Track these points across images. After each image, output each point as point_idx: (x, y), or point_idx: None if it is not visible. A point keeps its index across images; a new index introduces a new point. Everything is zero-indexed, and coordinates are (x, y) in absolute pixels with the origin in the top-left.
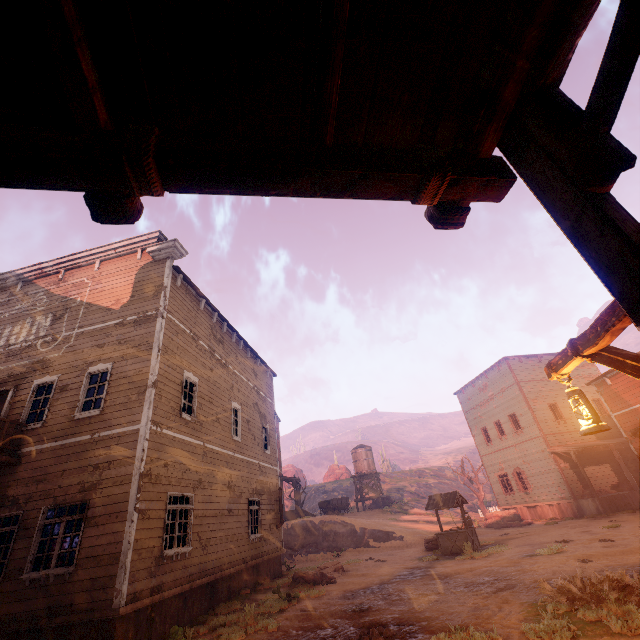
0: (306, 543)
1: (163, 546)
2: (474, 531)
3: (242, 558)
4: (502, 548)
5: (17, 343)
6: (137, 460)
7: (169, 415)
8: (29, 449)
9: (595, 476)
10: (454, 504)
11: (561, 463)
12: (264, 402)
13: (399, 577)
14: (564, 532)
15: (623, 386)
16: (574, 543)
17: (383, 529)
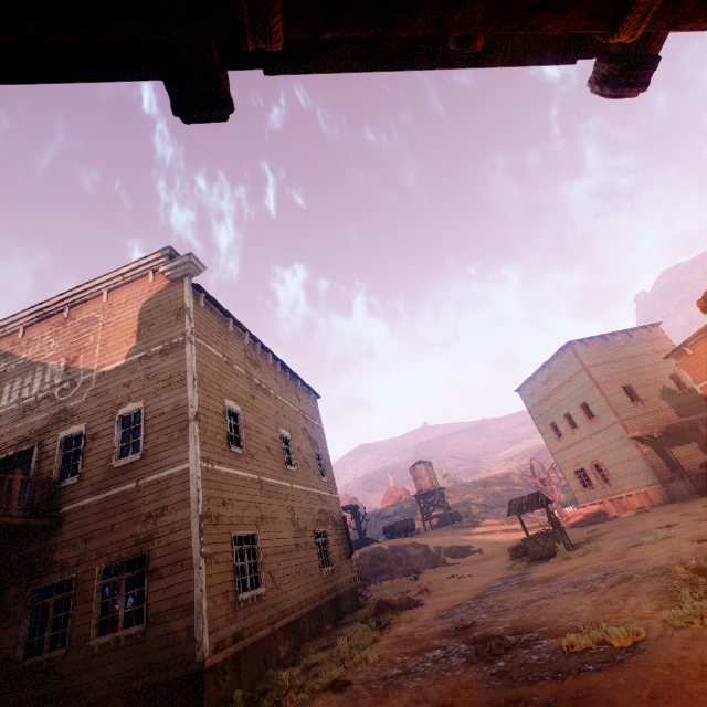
0: (378, 571)
1: (237, 590)
2: (563, 531)
3: (318, 593)
4: (599, 543)
5: (31, 395)
6: (193, 502)
7: (218, 450)
8: (69, 508)
9: (682, 456)
10: (539, 505)
11: (644, 448)
12: (312, 427)
13: (493, 589)
14: (661, 518)
15: (706, 353)
16: (679, 526)
17: (459, 545)
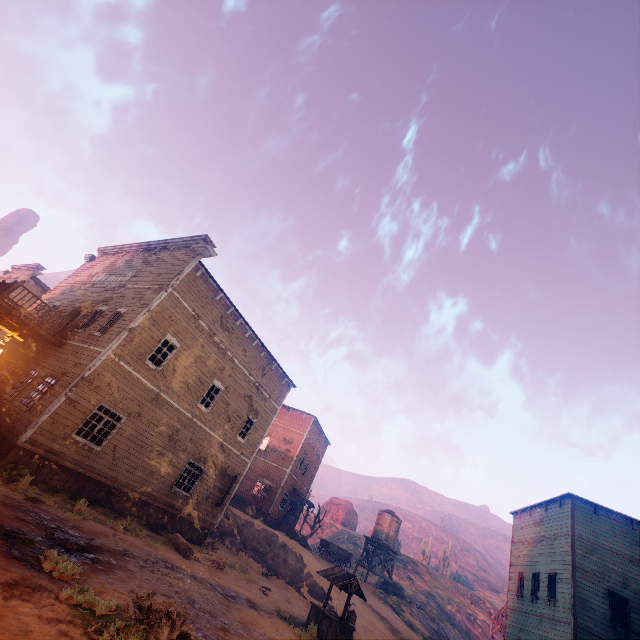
0: (258, 549)
1: (76, 431)
2: (350, 631)
3: (154, 495)
4: None
5: (113, 284)
6: (87, 369)
7: (134, 356)
8: (69, 342)
9: None
10: (337, 583)
11: None
12: (264, 400)
13: (217, 588)
14: None
15: None
16: None
17: (326, 589)
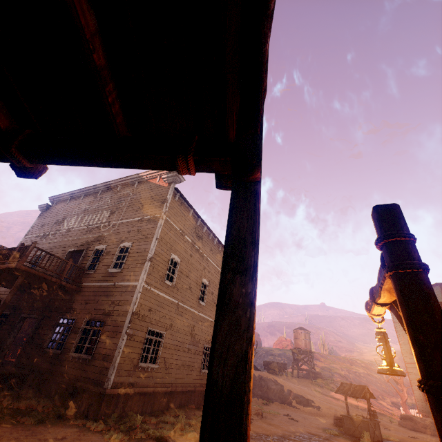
0: None
1: (140, 360)
2: (377, 424)
3: (193, 383)
4: None
5: (92, 224)
6: (132, 303)
7: (157, 280)
8: (86, 284)
9: None
10: (360, 396)
11: None
12: None
13: (298, 437)
14: None
15: None
16: None
17: (305, 396)
